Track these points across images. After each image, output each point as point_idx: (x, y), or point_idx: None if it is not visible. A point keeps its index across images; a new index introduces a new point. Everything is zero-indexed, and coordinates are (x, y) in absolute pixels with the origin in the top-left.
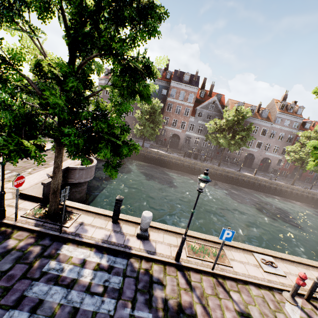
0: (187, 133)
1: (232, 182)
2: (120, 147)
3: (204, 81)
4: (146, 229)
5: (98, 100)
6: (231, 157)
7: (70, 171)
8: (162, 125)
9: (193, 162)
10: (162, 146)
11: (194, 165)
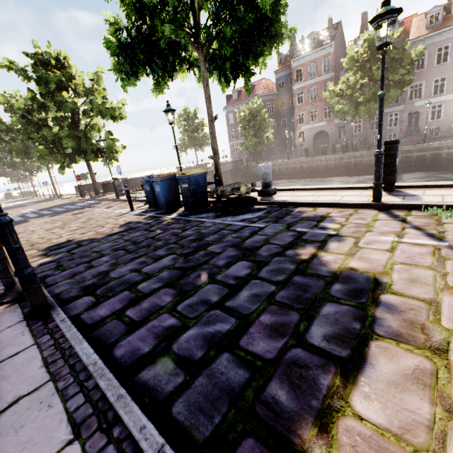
0: (336, 122)
1: (402, 168)
2: (81, 142)
3: (364, 20)
4: (120, 190)
5: (93, 126)
6: (444, 126)
7: (129, 182)
8: (297, 128)
9: (318, 158)
10: (300, 157)
11: (320, 162)
